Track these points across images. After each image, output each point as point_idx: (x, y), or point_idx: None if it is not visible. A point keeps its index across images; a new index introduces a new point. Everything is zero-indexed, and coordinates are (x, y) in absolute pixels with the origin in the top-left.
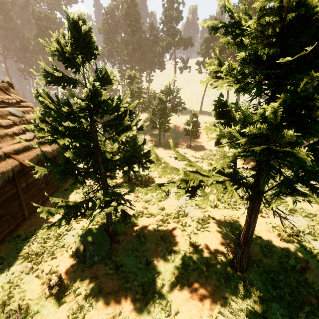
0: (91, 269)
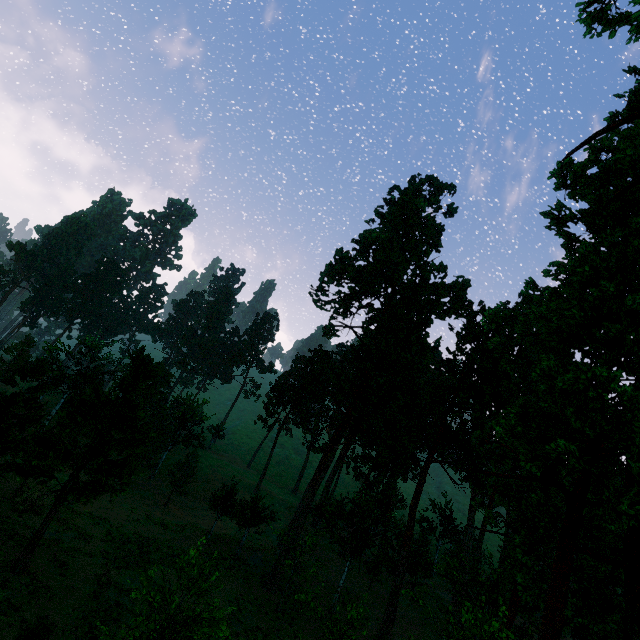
0: None
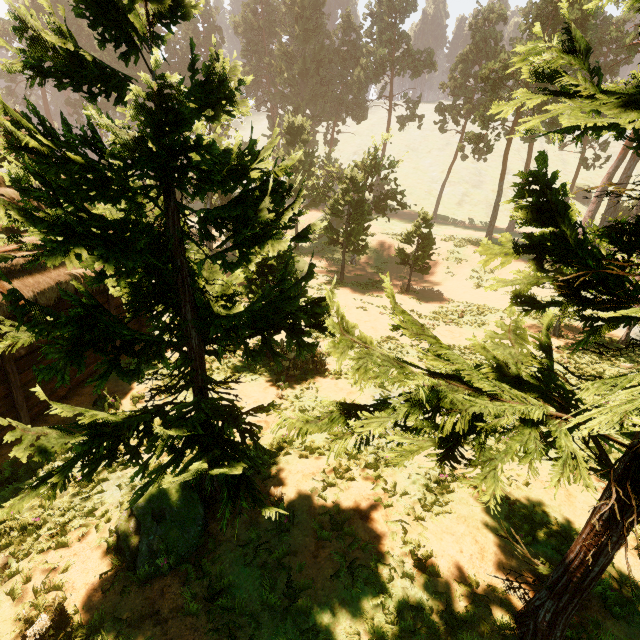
0: (148, 590)
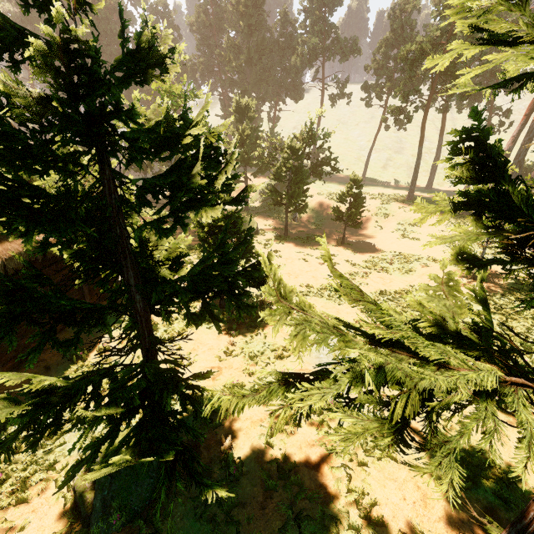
0: None
